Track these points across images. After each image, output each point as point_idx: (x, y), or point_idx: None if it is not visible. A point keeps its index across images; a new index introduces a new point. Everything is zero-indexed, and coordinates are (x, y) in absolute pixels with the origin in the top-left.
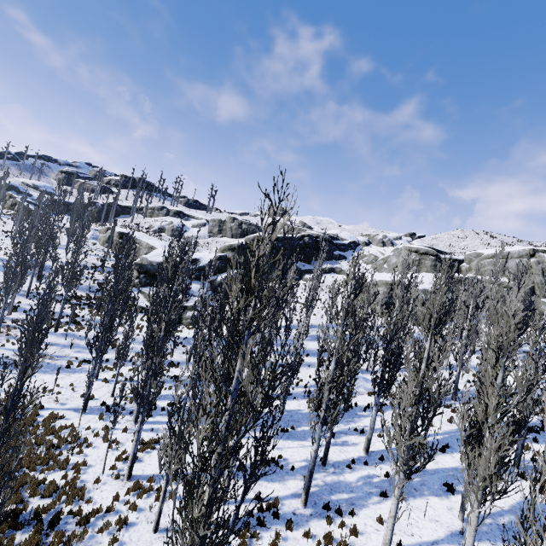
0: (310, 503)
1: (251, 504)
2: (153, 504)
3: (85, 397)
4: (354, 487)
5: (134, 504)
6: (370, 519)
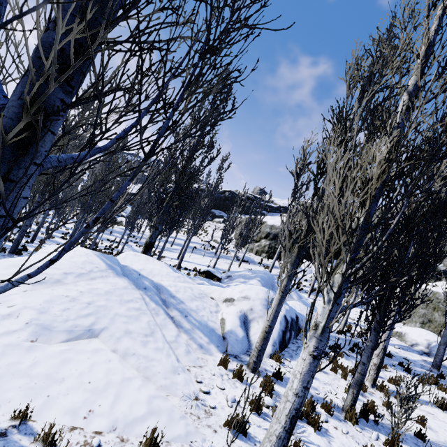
0: None
1: None
2: None
3: None
4: None
5: None
6: None
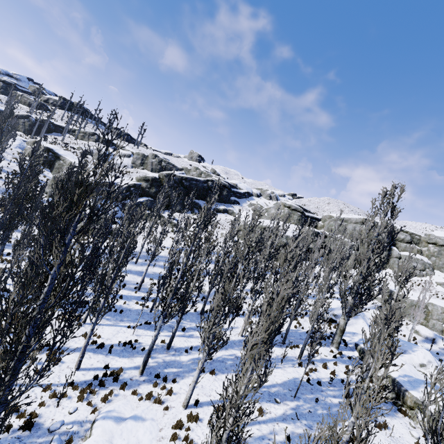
0: (147, 373)
1: (99, 371)
2: None
3: None
4: (184, 365)
5: None
6: (186, 385)
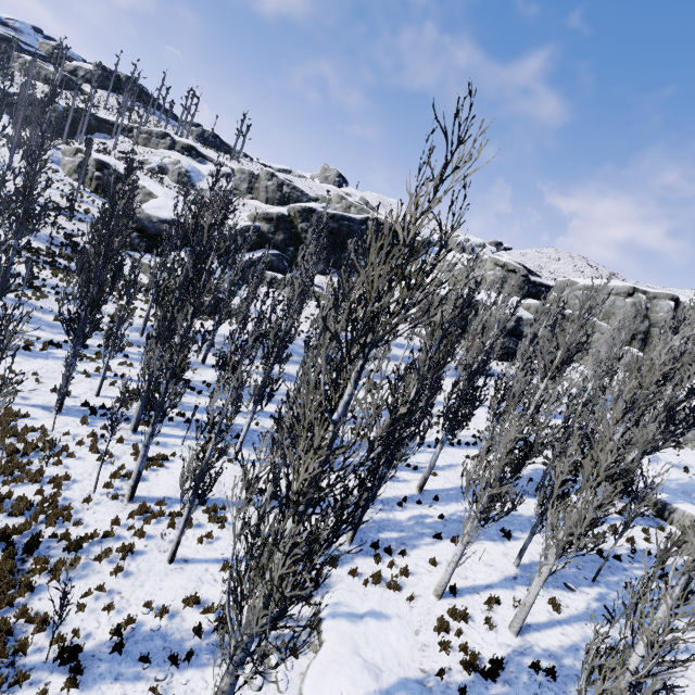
0: (356, 540)
1: None
2: (165, 531)
3: (62, 393)
4: (405, 526)
5: (141, 530)
6: (422, 560)
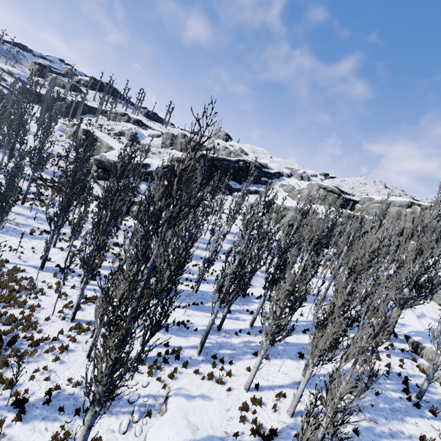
0: (203, 353)
1: (161, 349)
2: (88, 340)
3: (43, 258)
4: (236, 347)
5: (74, 338)
6: (242, 368)
